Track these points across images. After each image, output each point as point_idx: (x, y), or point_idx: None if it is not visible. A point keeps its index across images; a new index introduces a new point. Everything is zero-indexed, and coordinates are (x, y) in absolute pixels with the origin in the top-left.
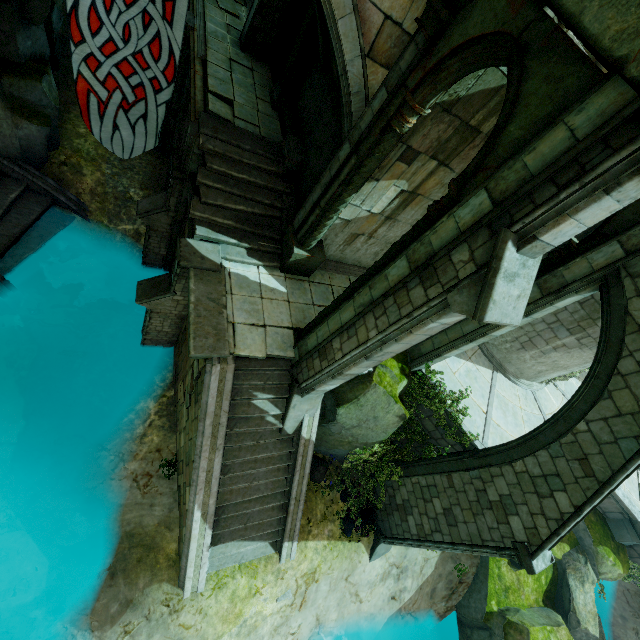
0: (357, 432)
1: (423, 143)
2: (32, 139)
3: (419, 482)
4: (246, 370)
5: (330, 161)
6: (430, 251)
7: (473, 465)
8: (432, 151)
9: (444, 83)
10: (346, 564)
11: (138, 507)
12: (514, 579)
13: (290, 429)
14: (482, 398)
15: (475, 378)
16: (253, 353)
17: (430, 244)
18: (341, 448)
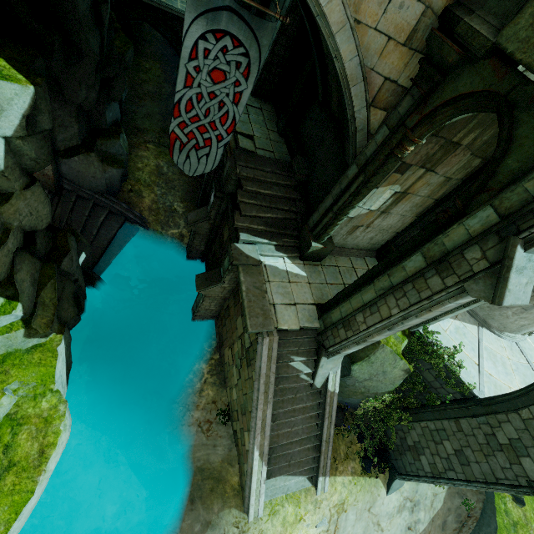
0: (368, 384)
1: (414, 158)
2: (113, 178)
3: (428, 426)
4: (285, 339)
5: (335, 175)
6: (444, 250)
7: (479, 412)
8: (421, 163)
9: (439, 123)
10: (368, 497)
11: (204, 447)
12: (521, 515)
13: (318, 384)
14: (472, 351)
15: (464, 334)
16: (290, 326)
17: (443, 245)
18: (355, 397)
